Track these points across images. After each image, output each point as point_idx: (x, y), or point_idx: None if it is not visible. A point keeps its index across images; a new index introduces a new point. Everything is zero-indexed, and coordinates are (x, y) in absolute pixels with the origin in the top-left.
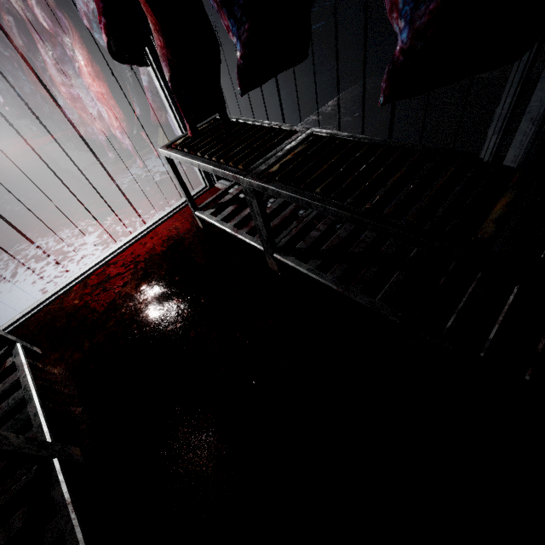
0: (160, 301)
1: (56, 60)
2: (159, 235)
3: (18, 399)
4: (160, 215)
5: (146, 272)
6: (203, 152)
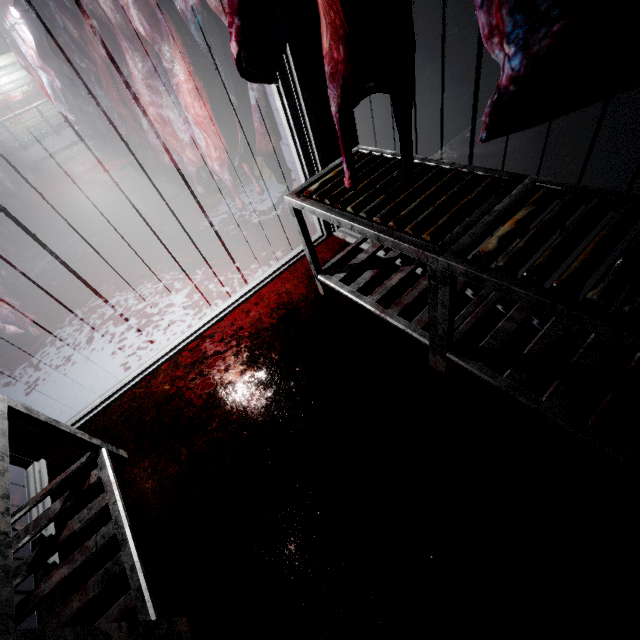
0: (276, 399)
1: (146, 73)
2: (265, 300)
3: (108, 538)
4: (265, 272)
5: (254, 354)
6: (355, 207)
